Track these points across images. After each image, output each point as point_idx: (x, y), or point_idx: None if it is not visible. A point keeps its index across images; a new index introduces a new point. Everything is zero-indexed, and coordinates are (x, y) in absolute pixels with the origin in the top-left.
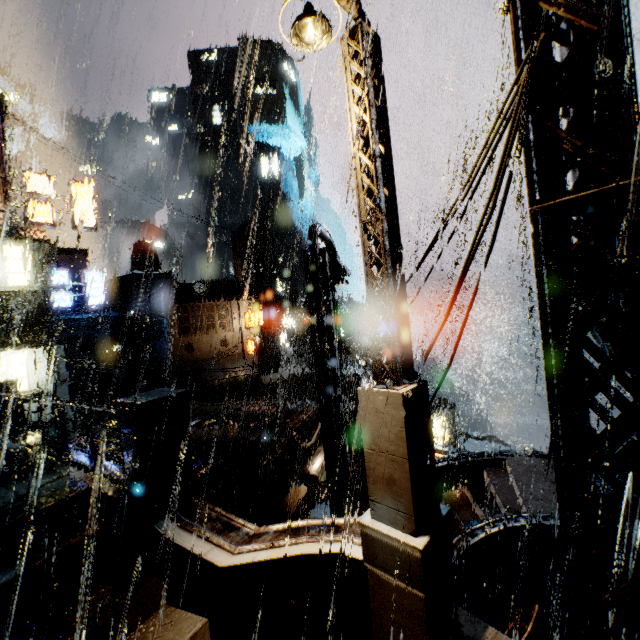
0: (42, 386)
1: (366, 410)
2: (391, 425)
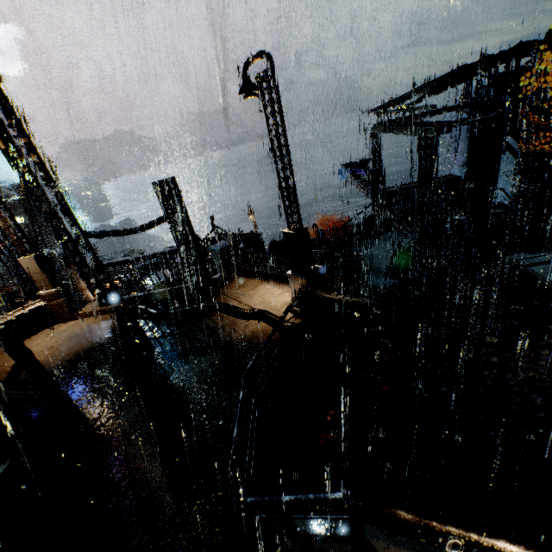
0: None
1: (24, 264)
2: (34, 265)
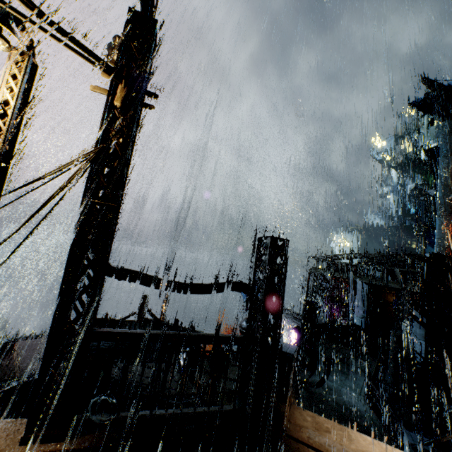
0: None
1: None
2: None
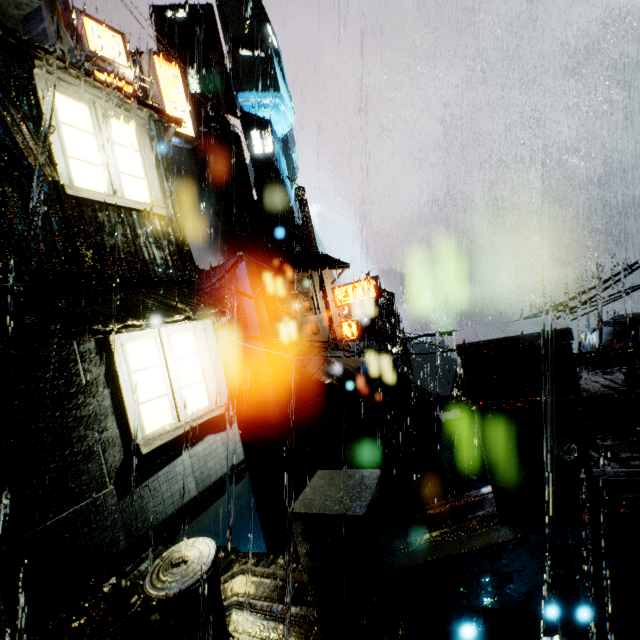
0: (222, 397)
1: None
2: None
